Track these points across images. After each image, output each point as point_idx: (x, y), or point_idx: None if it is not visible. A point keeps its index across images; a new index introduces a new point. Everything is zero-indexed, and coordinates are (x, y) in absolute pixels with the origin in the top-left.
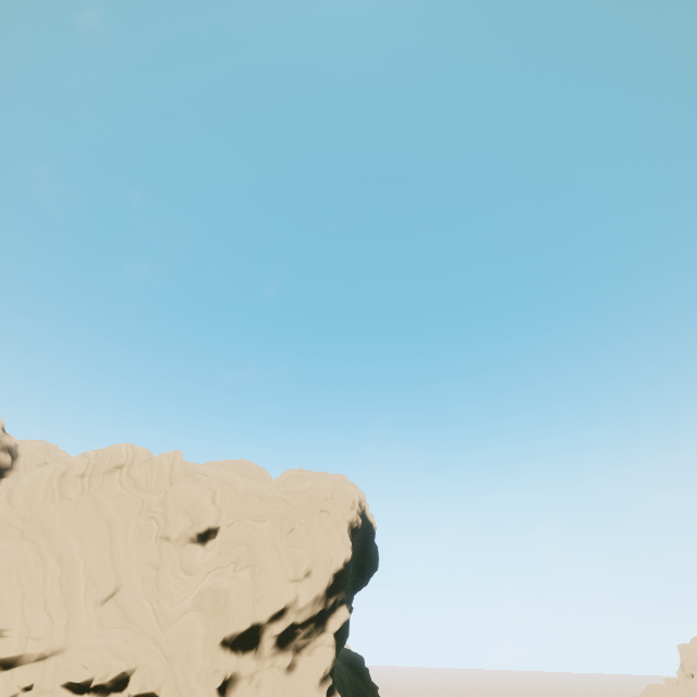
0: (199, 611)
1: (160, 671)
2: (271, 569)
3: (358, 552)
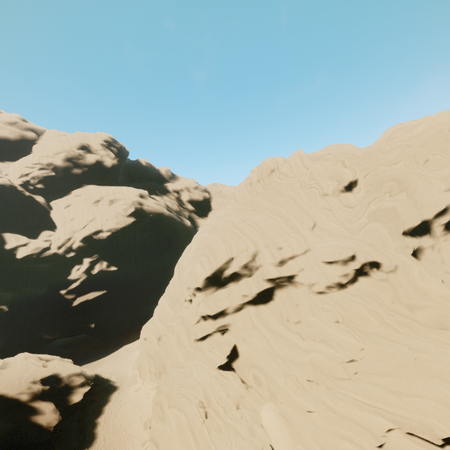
0: (376, 222)
1: (370, 251)
2: (422, 188)
3: None
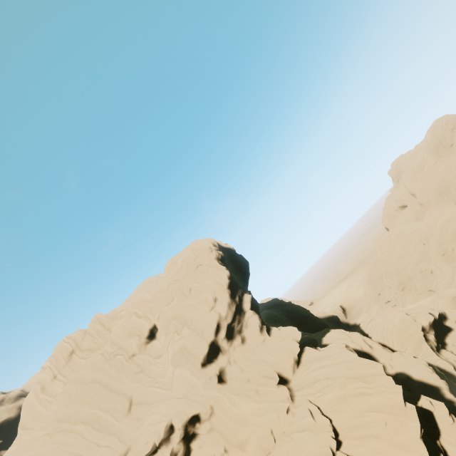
0: (179, 367)
1: (184, 406)
2: (195, 316)
3: (234, 266)
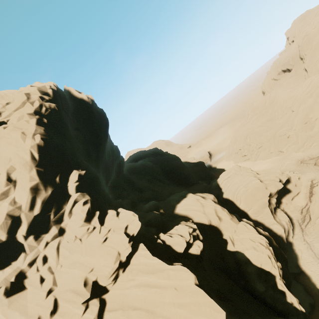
0: None
1: None
2: None
3: (85, 124)
